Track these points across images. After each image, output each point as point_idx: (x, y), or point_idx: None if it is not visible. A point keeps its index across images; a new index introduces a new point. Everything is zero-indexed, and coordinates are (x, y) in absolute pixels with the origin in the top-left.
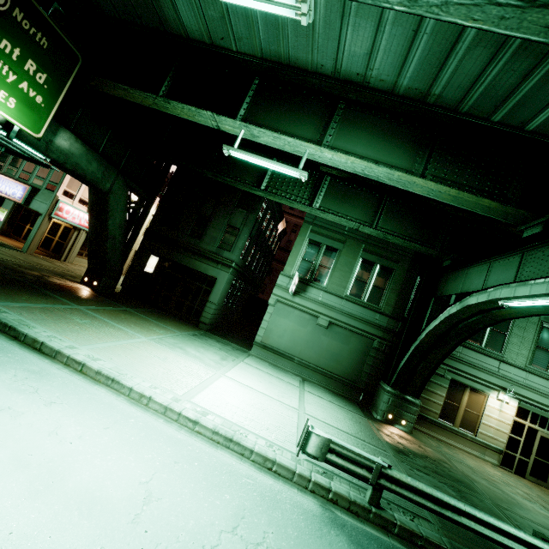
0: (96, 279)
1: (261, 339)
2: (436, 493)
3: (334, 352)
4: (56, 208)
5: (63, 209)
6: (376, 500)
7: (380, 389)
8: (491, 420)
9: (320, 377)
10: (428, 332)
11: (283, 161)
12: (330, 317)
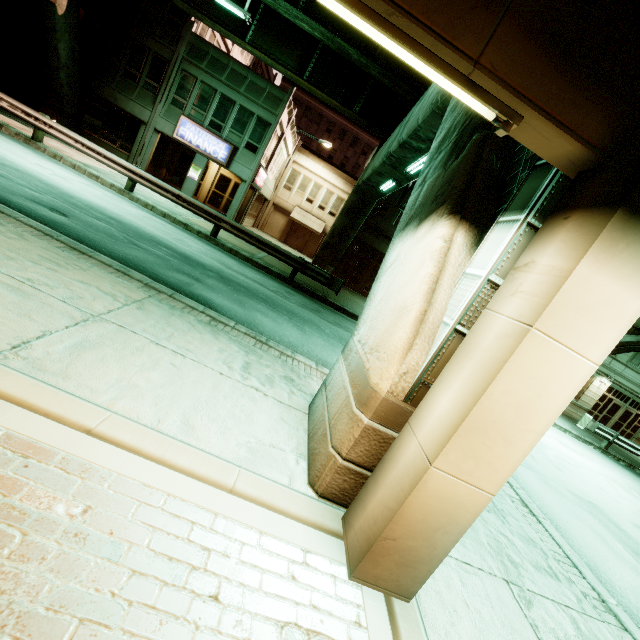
0: (326, 268)
1: None
2: (635, 445)
3: None
4: (256, 174)
5: (259, 174)
6: (608, 447)
7: None
8: (590, 393)
9: None
10: None
11: None
12: None
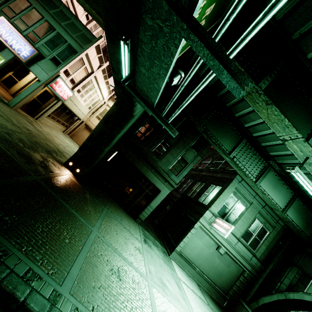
0: (80, 167)
1: (180, 249)
2: None
3: (220, 271)
4: (53, 81)
5: (58, 83)
6: None
7: (241, 306)
8: None
9: (207, 284)
10: (299, 299)
11: (249, 144)
12: (227, 249)
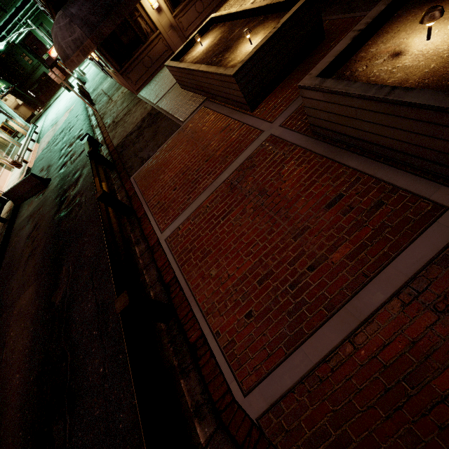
0: (38, 107)
1: None
2: None
3: None
4: None
5: None
6: None
7: None
8: None
9: None
10: None
11: None
12: None
